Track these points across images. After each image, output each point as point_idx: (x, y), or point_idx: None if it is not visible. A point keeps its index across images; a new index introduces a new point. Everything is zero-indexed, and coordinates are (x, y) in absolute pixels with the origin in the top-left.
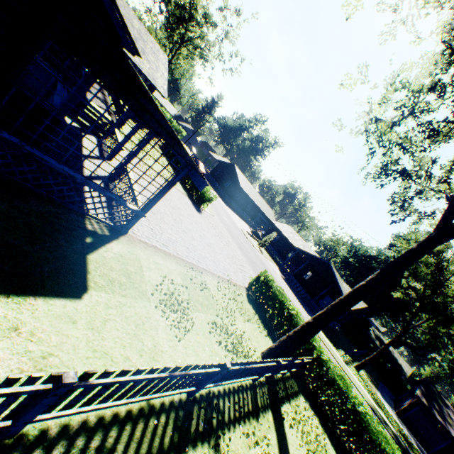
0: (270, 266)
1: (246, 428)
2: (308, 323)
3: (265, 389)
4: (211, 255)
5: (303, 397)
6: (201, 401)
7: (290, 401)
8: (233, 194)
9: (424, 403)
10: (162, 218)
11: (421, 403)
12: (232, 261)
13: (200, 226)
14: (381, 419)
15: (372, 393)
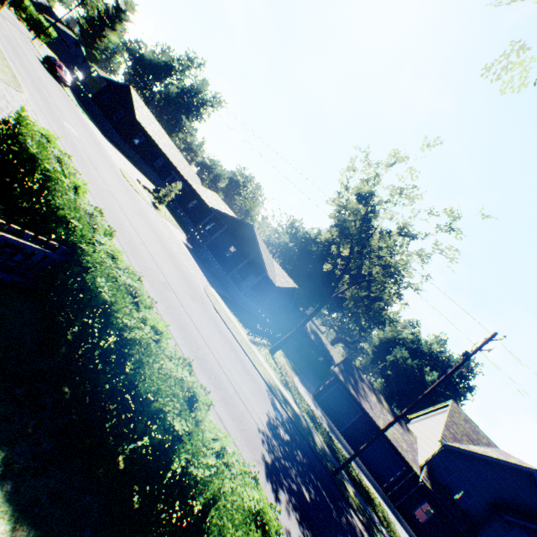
0: (163, 223)
1: None
2: None
3: None
4: None
5: None
6: None
7: None
8: (128, 132)
9: (341, 380)
10: None
11: (338, 381)
12: None
13: None
14: (282, 399)
15: (283, 375)
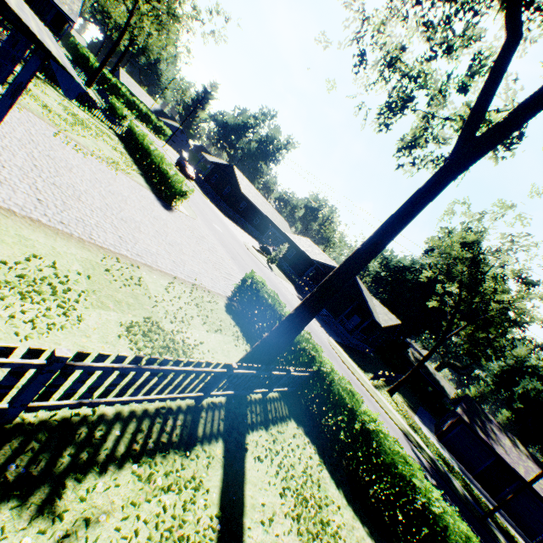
0: (281, 284)
1: (151, 468)
2: (289, 316)
3: (221, 413)
4: (171, 254)
5: (296, 423)
6: (38, 430)
7: (268, 428)
8: (235, 203)
9: (466, 421)
10: (75, 195)
11: (462, 422)
12: (212, 267)
13: (162, 223)
14: (416, 444)
15: (407, 417)
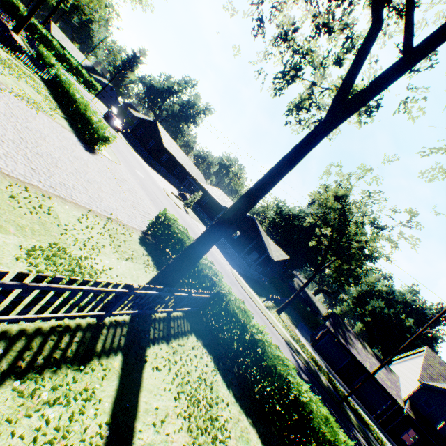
0: (195, 224)
1: (38, 384)
2: (191, 244)
3: (124, 330)
4: (89, 190)
5: (197, 337)
6: None
7: (170, 342)
8: (158, 155)
9: (332, 332)
10: None
11: (329, 332)
12: (130, 205)
13: (82, 162)
14: (295, 350)
15: (290, 330)
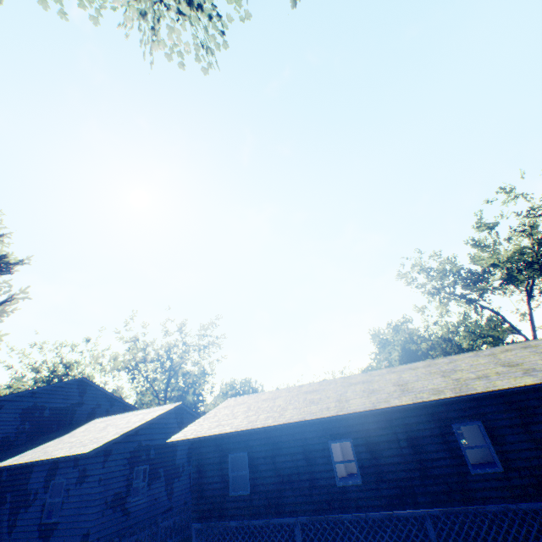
0: None
1: None
2: None
3: None
4: None
5: None
6: None
7: None
8: None
9: None
10: None
11: None
12: None
13: None
14: None
15: None
